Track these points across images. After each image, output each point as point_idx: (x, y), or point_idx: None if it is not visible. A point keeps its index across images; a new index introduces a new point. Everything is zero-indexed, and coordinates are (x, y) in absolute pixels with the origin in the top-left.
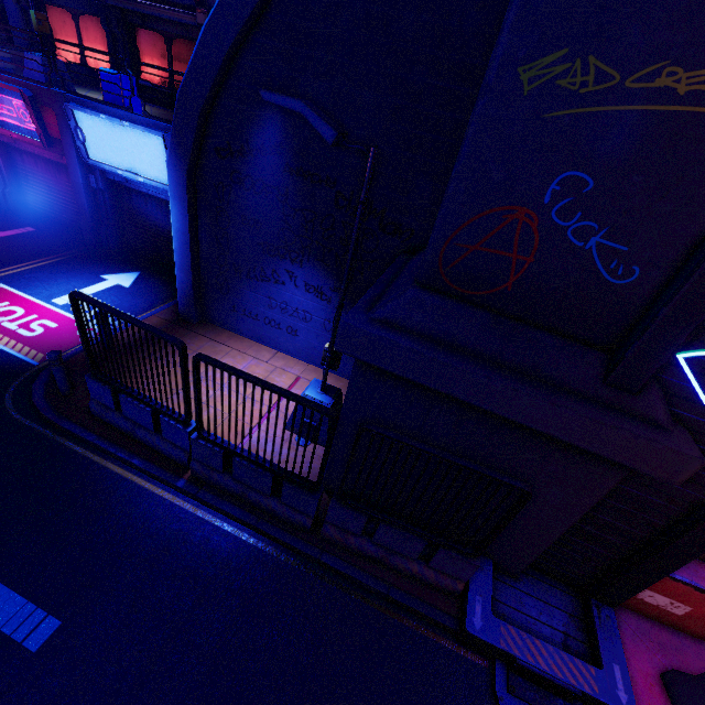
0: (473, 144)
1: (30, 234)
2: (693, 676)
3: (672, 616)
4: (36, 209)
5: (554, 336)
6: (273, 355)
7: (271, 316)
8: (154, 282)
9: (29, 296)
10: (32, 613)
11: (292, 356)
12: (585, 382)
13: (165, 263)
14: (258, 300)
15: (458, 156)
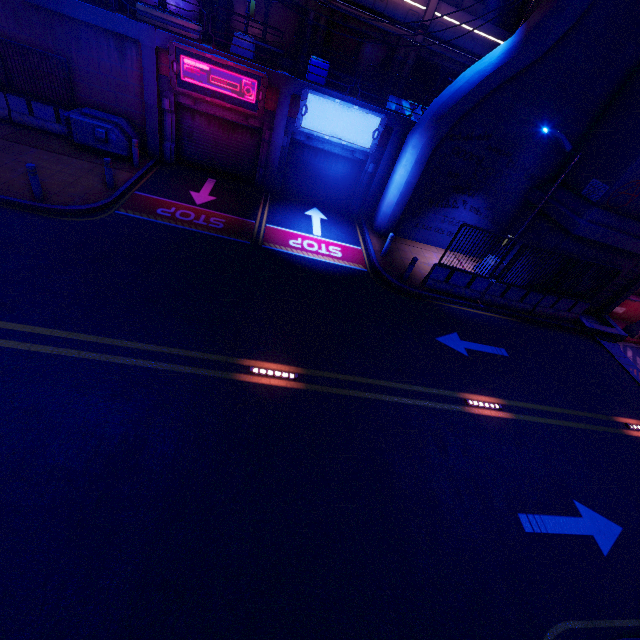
0: (638, 162)
1: (220, 184)
2: (635, 323)
3: (618, 314)
4: (191, 161)
5: (632, 220)
6: (437, 249)
7: (440, 227)
8: (332, 214)
9: (301, 233)
10: (495, 348)
11: (443, 248)
12: (639, 233)
13: (317, 199)
14: (436, 218)
15: (632, 165)
